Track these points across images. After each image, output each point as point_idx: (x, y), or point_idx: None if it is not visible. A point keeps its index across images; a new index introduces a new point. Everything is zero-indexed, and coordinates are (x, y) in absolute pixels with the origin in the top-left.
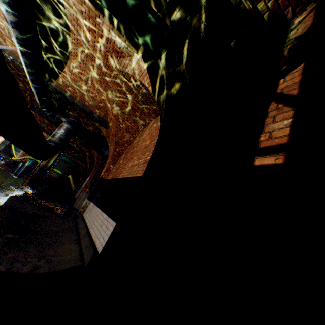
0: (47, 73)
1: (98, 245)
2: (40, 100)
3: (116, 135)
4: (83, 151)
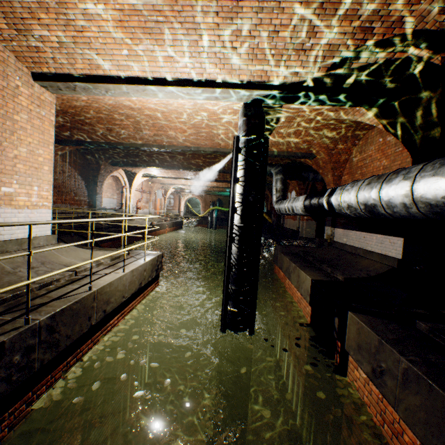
0: None
1: (392, 255)
2: None
3: (329, 162)
4: (267, 182)
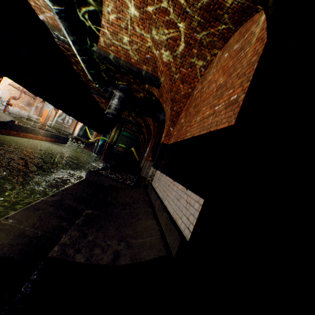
0: (88, 37)
1: (182, 226)
2: (91, 75)
3: (171, 90)
4: (138, 122)
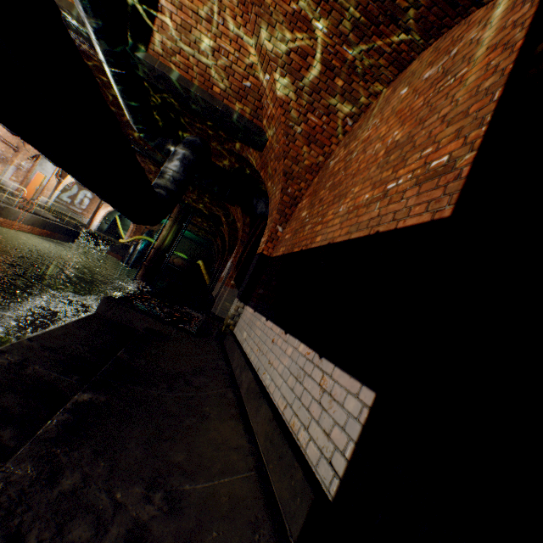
0: (129, 30)
1: (310, 450)
2: (131, 111)
3: (285, 155)
4: (215, 215)
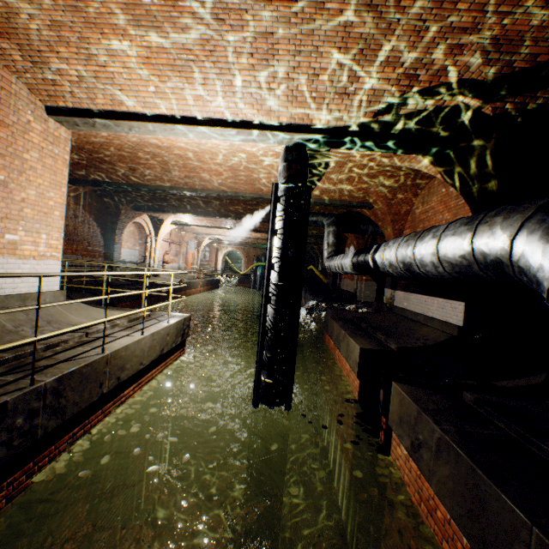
0: None
1: (453, 321)
2: None
3: (389, 214)
4: (322, 234)
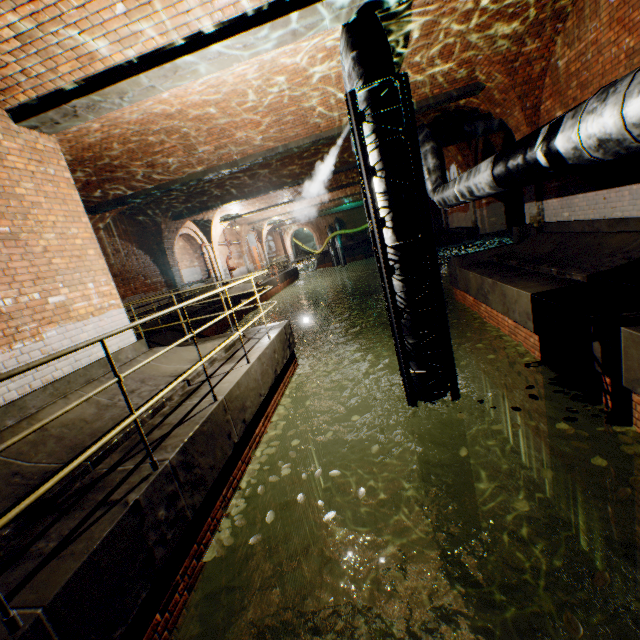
0: None
1: None
2: None
3: (513, 87)
4: None
